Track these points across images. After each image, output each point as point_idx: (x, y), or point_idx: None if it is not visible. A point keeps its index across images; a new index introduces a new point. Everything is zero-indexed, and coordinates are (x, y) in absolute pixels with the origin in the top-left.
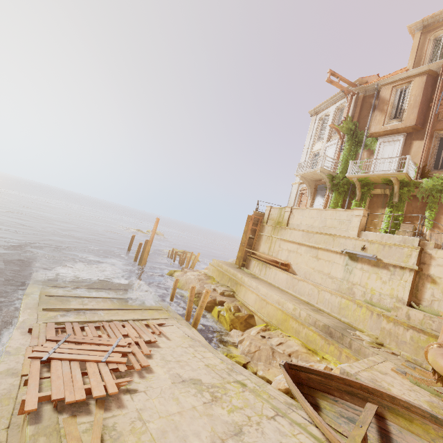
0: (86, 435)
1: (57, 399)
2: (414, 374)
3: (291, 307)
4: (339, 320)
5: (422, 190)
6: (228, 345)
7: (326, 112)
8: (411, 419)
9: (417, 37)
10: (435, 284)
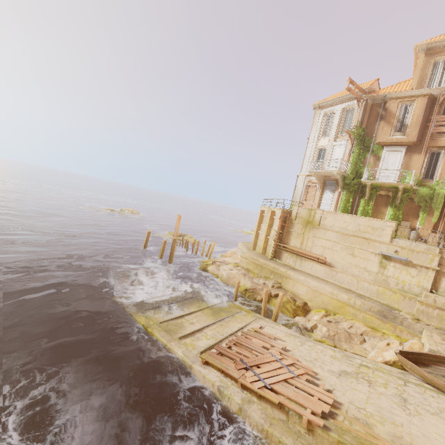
0: (354, 427)
1: (321, 412)
2: None
3: (345, 297)
4: (378, 302)
5: (418, 196)
6: (304, 331)
7: (332, 109)
8: None
9: (421, 58)
10: None
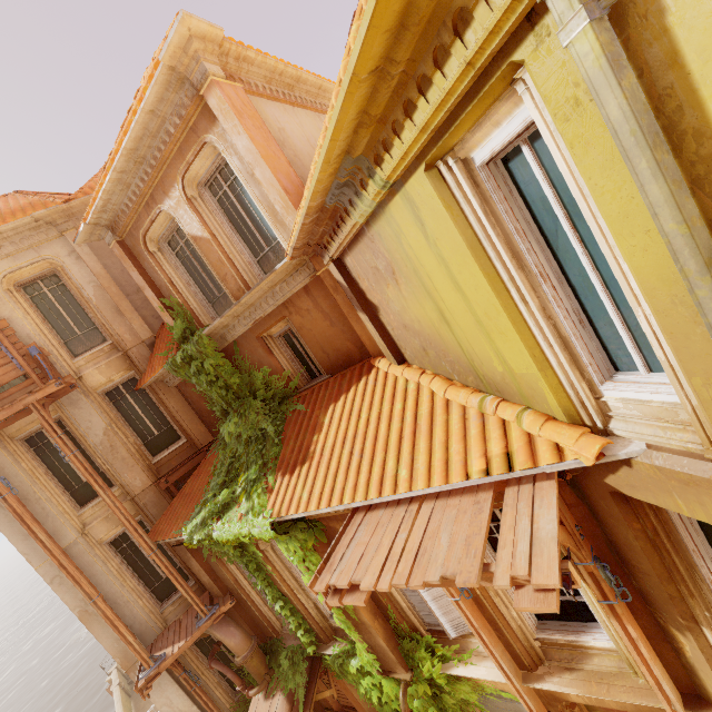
0: None
1: None
2: None
3: None
4: None
5: None
6: None
7: None
8: None
9: None
10: None
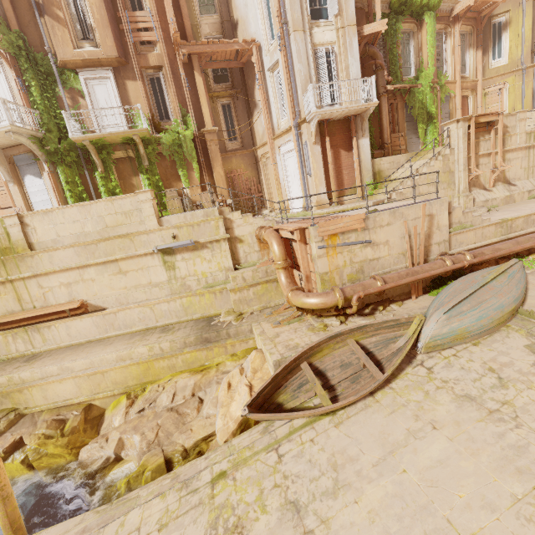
0: None
1: None
2: (277, 318)
3: (144, 351)
4: (192, 320)
5: (166, 146)
6: (104, 473)
7: None
8: (322, 349)
9: None
10: (242, 243)
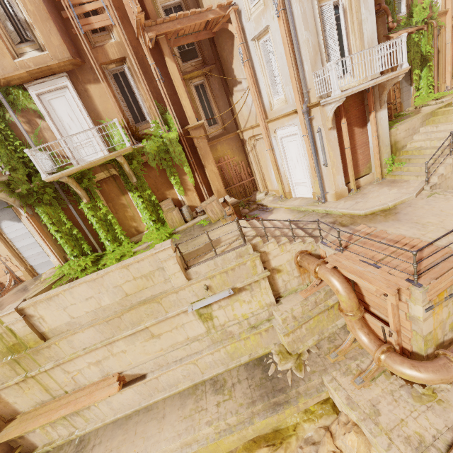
0: None
1: None
2: (349, 364)
3: (210, 431)
4: (240, 365)
5: (151, 156)
6: None
7: None
8: None
9: None
10: (281, 272)
